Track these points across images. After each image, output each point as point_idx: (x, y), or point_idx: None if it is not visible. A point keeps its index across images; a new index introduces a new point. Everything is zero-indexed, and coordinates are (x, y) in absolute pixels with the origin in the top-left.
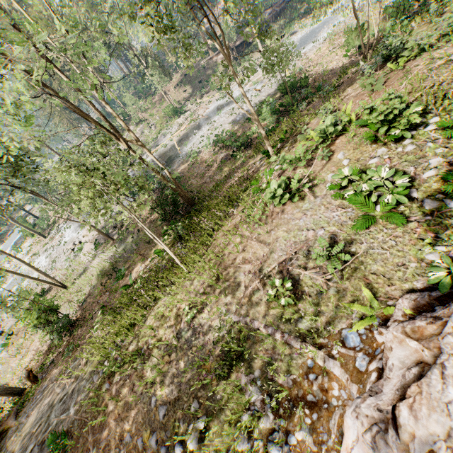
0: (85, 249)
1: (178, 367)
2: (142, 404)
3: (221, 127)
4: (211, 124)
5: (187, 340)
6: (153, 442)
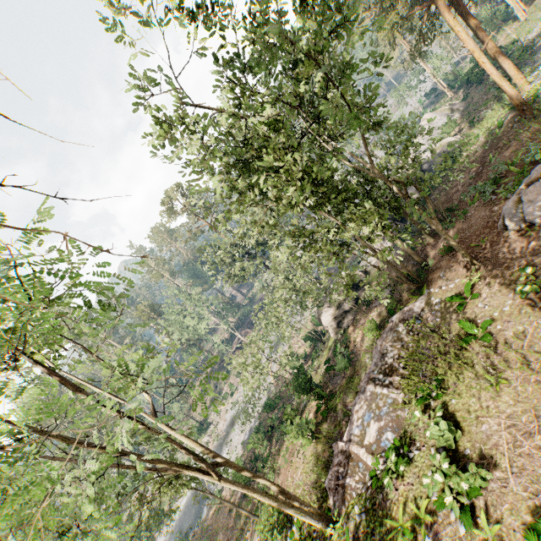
0: None
1: None
2: None
3: (236, 449)
4: (229, 444)
5: None
6: None
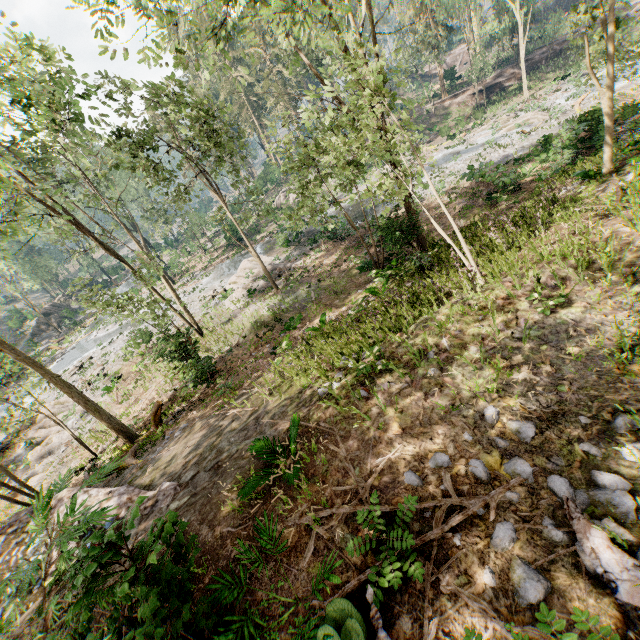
0: (234, 296)
1: (537, 373)
2: (460, 418)
3: (459, 174)
4: (439, 172)
5: (545, 339)
6: (525, 467)
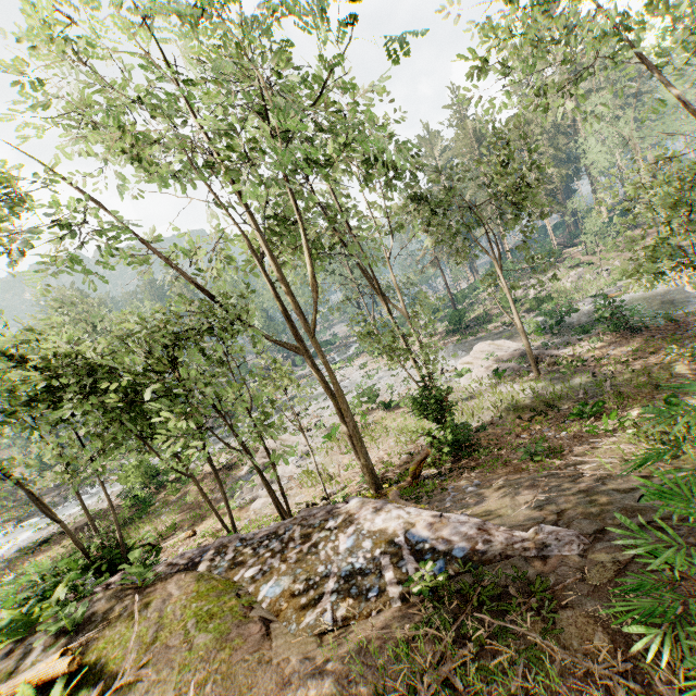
0: (474, 374)
1: None
2: None
3: None
4: None
5: None
6: None
